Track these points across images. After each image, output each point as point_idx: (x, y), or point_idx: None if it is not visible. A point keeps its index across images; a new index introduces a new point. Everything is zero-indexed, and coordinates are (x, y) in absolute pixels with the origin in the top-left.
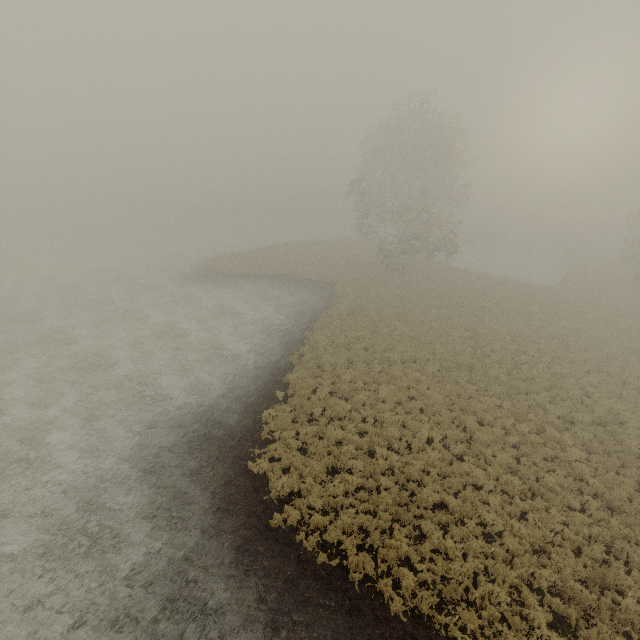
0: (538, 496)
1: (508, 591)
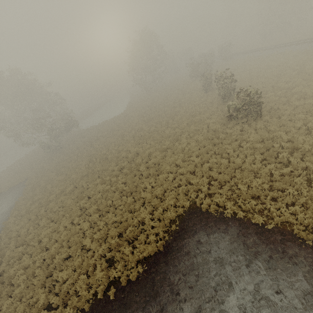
0: (107, 213)
1: (93, 269)
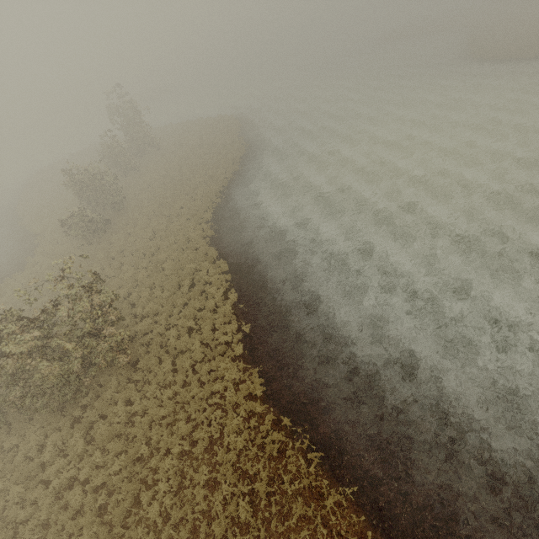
0: None
1: None
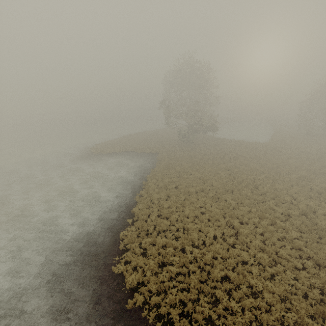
0: (278, 263)
1: None
